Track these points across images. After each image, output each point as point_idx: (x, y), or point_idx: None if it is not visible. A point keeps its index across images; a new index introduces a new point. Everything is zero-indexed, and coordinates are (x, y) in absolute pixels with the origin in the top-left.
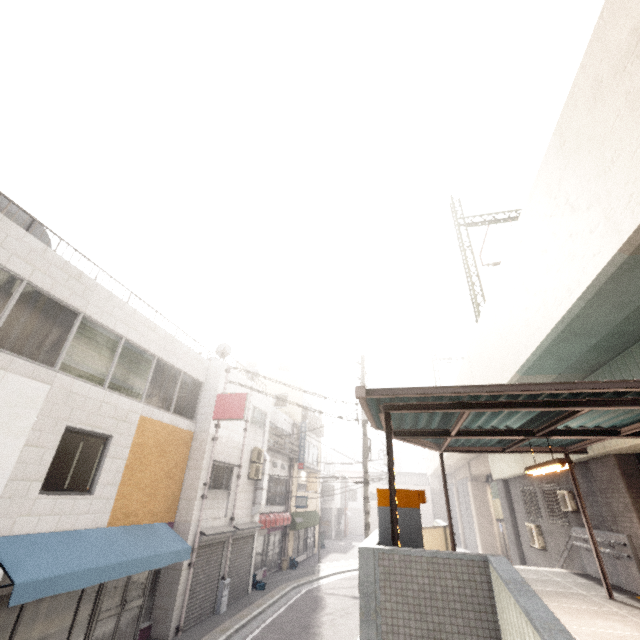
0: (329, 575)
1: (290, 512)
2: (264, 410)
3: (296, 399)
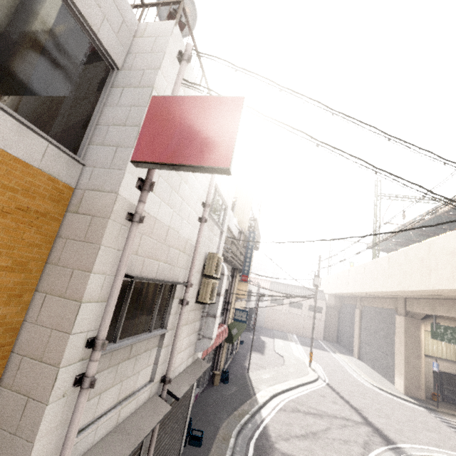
0: (267, 400)
1: (227, 324)
2: (225, 200)
3: (246, 205)
